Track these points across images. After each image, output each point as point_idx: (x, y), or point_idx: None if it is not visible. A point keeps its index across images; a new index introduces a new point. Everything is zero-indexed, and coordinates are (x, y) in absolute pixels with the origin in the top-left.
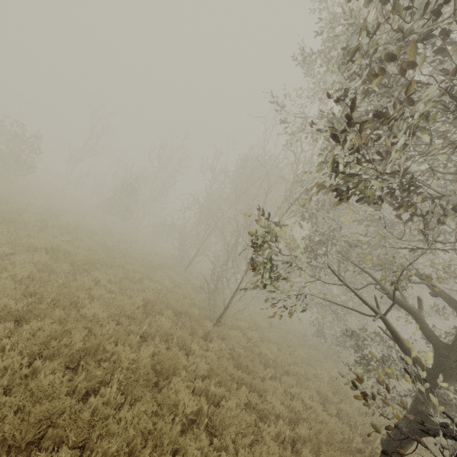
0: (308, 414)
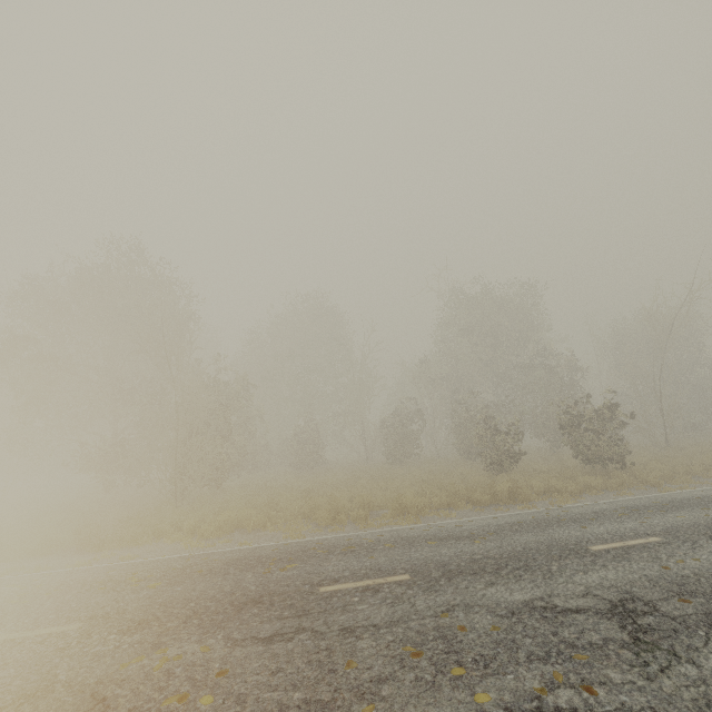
0: None
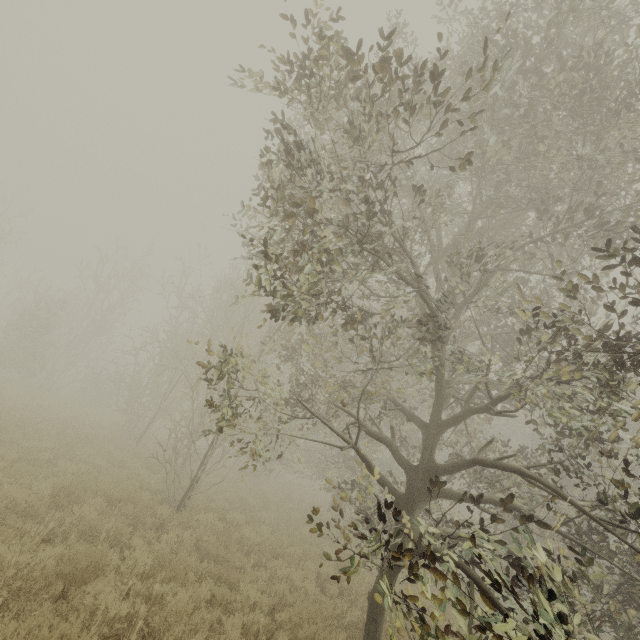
0: (297, 598)
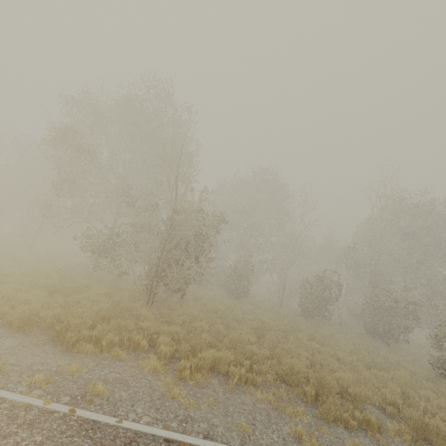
0: None
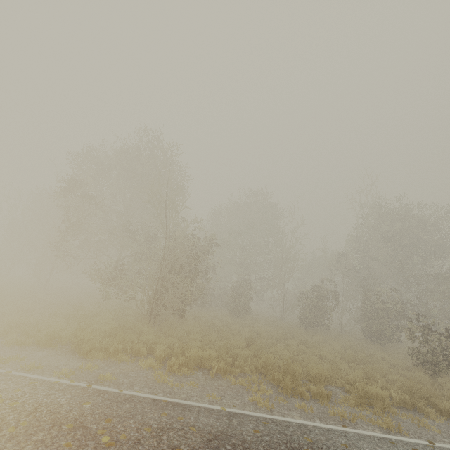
0: None
